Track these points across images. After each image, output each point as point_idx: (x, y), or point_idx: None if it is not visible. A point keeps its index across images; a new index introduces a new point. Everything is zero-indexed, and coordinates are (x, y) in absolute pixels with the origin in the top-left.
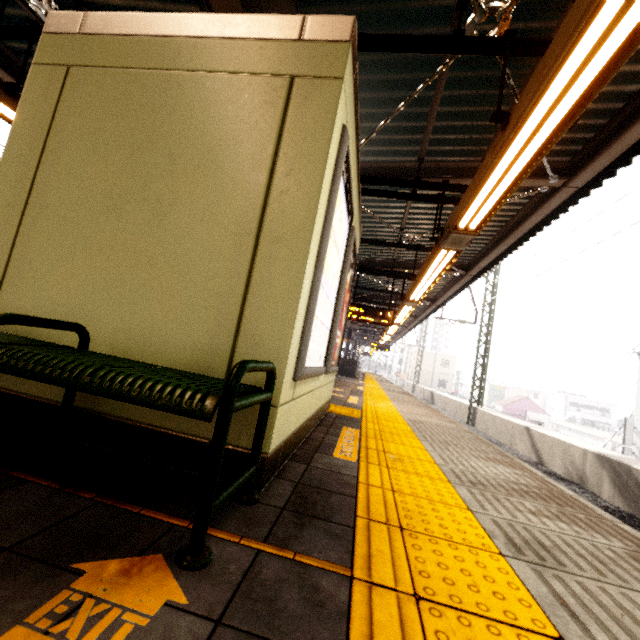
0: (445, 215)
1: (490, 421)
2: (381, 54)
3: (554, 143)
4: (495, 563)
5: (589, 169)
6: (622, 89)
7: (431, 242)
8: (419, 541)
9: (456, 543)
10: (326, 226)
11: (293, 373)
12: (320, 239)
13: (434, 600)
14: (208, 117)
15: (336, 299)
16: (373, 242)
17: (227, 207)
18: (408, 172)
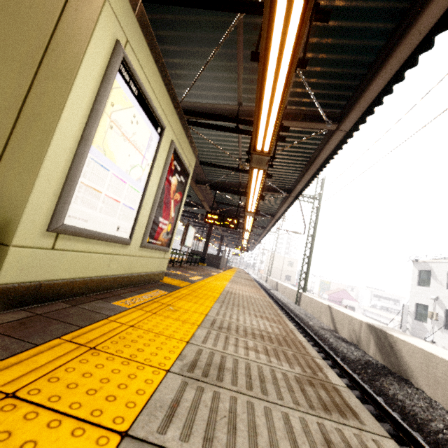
0: None
1: (309, 302)
2: (195, 16)
3: (291, 77)
4: (150, 376)
5: (350, 117)
6: (364, 59)
7: None
8: (95, 357)
9: (133, 361)
10: (92, 113)
11: (48, 225)
12: (86, 122)
13: (27, 398)
14: (0, 19)
15: (144, 188)
16: (219, 166)
17: (1, 87)
18: (232, 112)
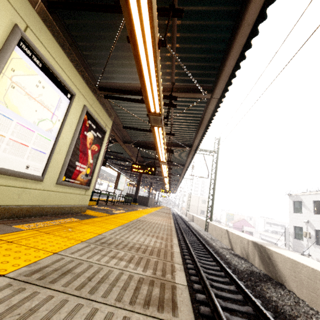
0: (170, 116)
1: (213, 228)
2: (99, 20)
3: (155, 52)
4: None
5: (218, 88)
6: (220, 47)
7: (170, 131)
8: None
9: None
10: None
11: None
12: None
13: None
14: None
15: (56, 138)
16: (137, 129)
17: None
18: (138, 88)
